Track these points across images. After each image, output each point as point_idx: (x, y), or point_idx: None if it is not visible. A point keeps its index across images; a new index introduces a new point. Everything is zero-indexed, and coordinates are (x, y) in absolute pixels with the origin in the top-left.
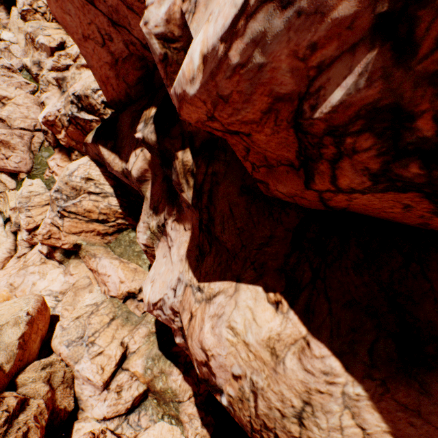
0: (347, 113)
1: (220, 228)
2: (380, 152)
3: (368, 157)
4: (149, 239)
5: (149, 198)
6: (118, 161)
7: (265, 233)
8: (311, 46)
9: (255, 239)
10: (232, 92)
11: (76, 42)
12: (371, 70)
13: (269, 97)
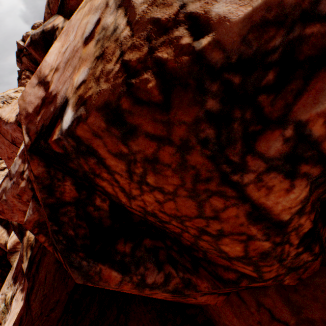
0: (31, 224)
1: (34, 296)
2: (50, 243)
3: (47, 246)
4: (1, 313)
5: (15, 267)
6: (5, 234)
7: (57, 297)
8: (18, 194)
9: (50, 304)
10: (3, 208)
11: (4, 159)
12: (33, 207)
13: (21, 211)
